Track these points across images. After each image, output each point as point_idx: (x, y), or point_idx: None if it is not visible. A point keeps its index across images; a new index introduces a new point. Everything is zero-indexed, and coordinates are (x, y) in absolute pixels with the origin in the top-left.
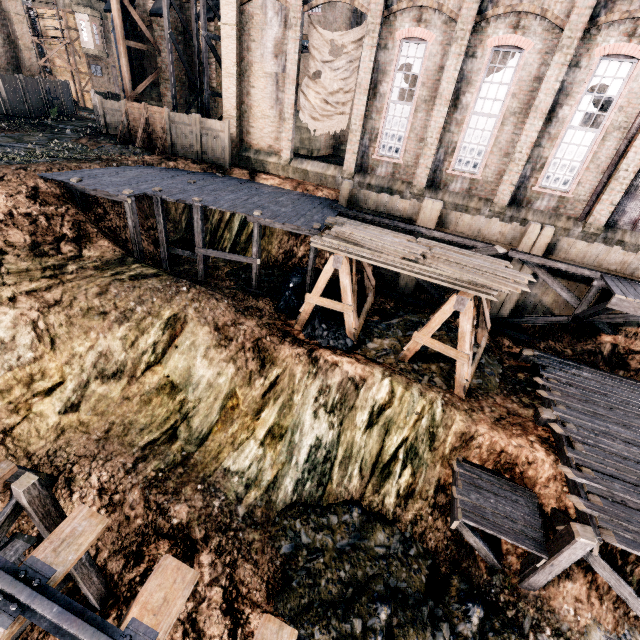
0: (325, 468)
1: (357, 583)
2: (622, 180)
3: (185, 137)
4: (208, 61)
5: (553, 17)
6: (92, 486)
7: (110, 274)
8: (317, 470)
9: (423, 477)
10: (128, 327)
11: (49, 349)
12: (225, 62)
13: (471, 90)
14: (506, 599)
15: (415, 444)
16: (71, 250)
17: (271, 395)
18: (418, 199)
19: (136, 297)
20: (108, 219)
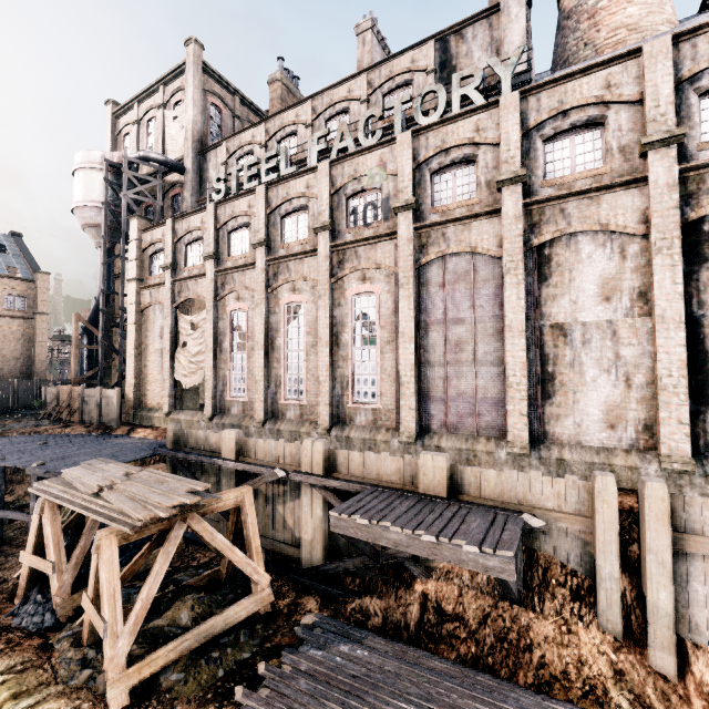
0: None
1: None
2: (407, 384)
3: (92, 406)
4: None
5: (311, 280)
6: None
7: None
8: None
9: None
10: None
11: None
12: (129, 347)
13: (280, 335)
14: None
15: None
16: None
17: None
18: (261, 431)
19: None
20: None
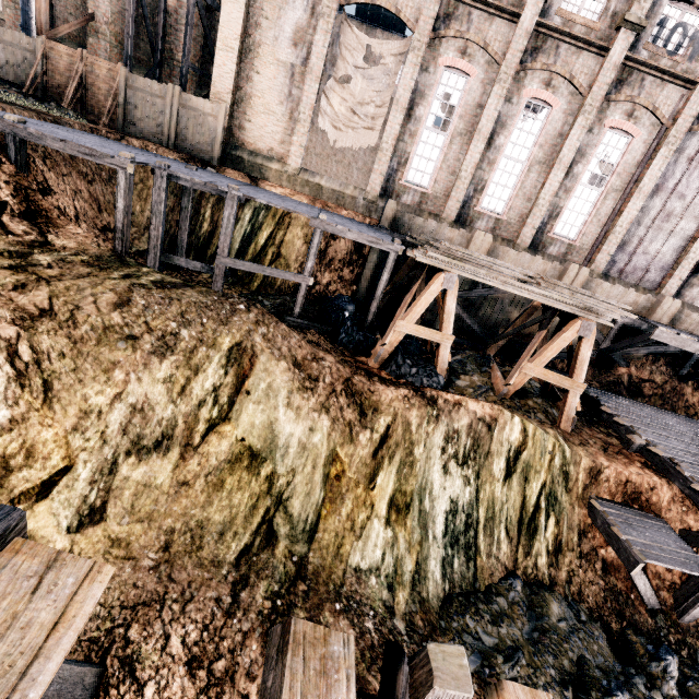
0: (469, 538)
1: (570, 677)
2: (617, 234)
3: (149, 112)
4: (177, 27)
5: (578, 84)
6: (174, 660)
7: (119, 276)
8: (460, 543)
9: (565, 525)
10: (174, 362)
11: (39, 402)
12: (224, 31)
13: (505, 133)
14: (675, 639)
15: (552, 488)
16: (26, 230)
17: (384, 452)
18: None
19: (176, 315)
20: (54, 197)
